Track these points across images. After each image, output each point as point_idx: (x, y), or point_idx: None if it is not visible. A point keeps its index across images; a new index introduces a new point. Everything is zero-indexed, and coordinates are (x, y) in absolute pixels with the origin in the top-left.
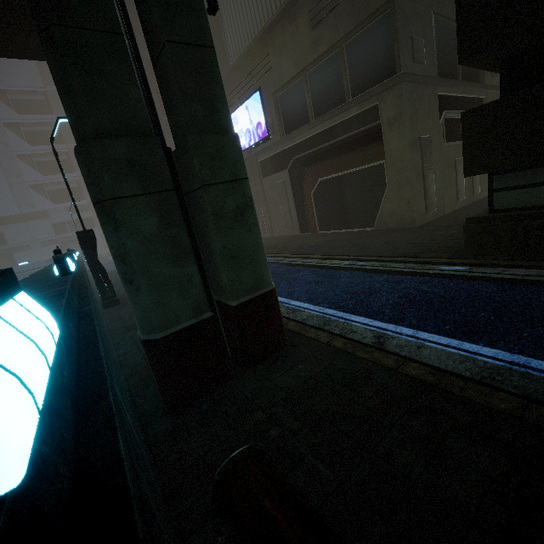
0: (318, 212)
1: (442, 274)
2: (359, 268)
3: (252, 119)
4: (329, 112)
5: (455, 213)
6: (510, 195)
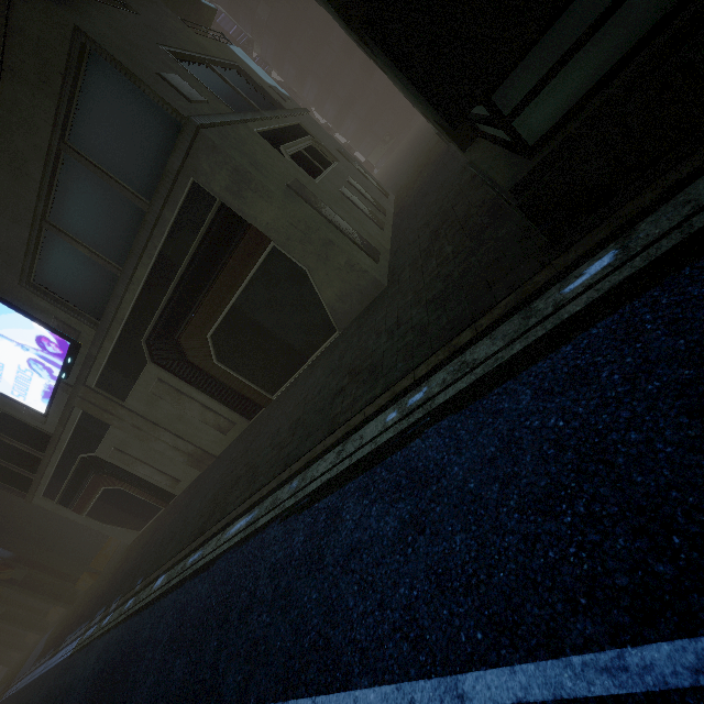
0: (247, 375)
1: (612, 294)
2: (434, 409)
3: (20, 342)
4: (134, 242)
5: (399, 241)
6: (537, 107)
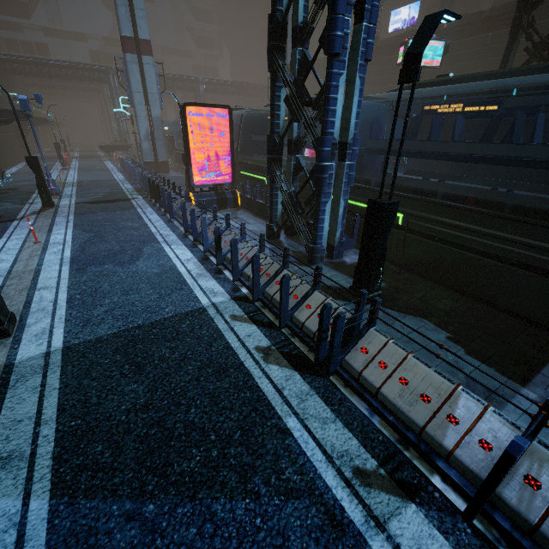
0: None
1: None
2: None
3: (410, 14)
4: None
5: None
6: None
